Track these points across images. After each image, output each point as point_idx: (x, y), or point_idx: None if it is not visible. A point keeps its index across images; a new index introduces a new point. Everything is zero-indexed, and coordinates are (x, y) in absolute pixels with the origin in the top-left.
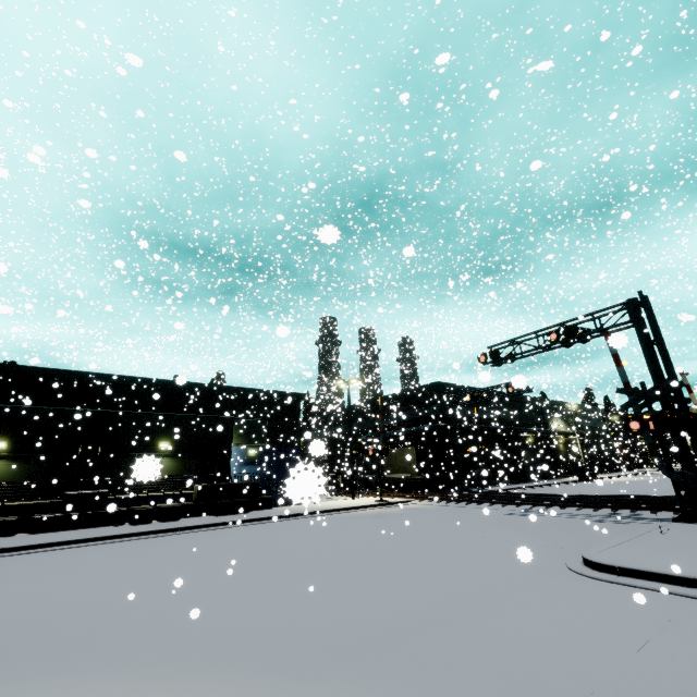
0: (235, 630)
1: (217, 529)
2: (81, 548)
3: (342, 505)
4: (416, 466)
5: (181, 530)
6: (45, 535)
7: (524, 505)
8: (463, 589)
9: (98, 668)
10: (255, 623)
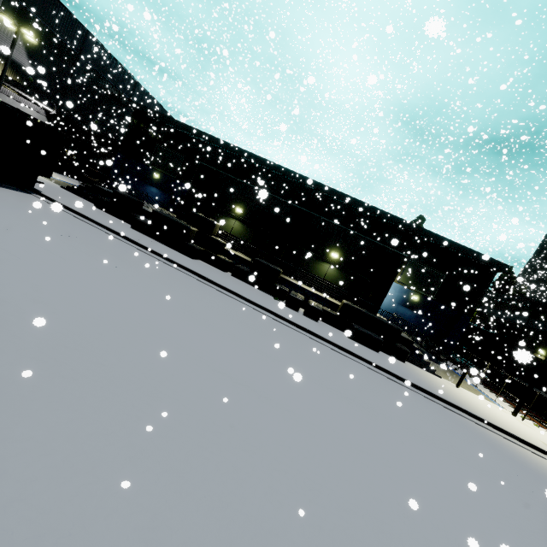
0: None
1: (335, 351)
2: (236, 302)
3: (493, 418)
4: None
5: (307, 332)
6: (236, 280)
7: None
8: None
9: None
10: None
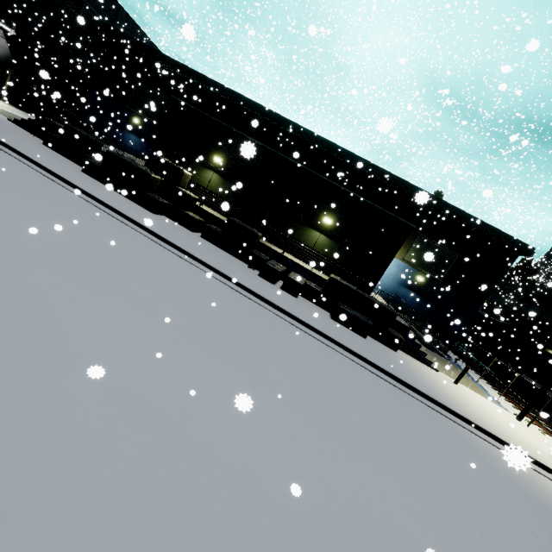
0: None
1: (308, 334)
2: (189, 265)
3: (495, 425)
4: None
5: (276, 309)
6: (203, 242)
7: None
8: None
9: None
10: None
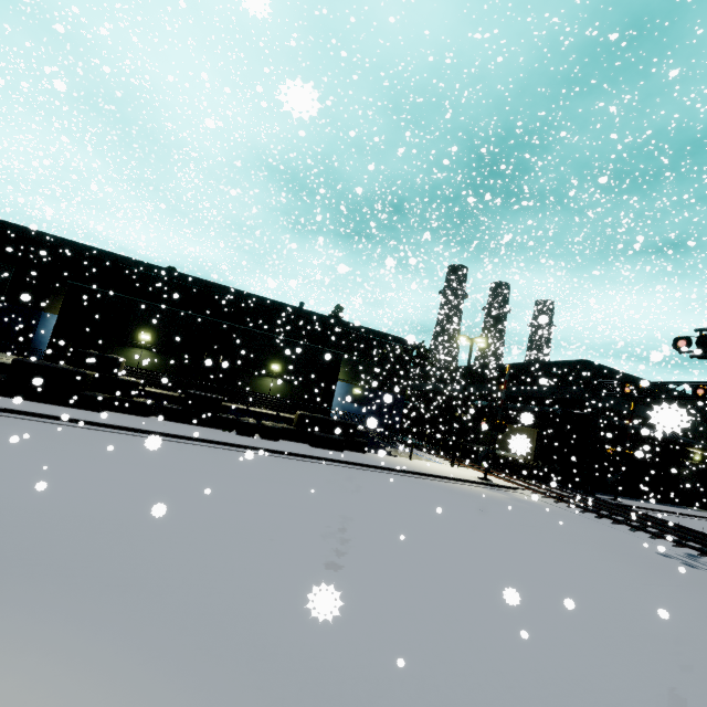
0: (286, 638)
1: (309, 462)
2: (190, 445)
3: (439, 472)
4: (533, 451)
5: (276, 453)
6: (169, 423)
7: (687, 548)
8: (624, 702)
9: (120, 636)
10: (312, 636)
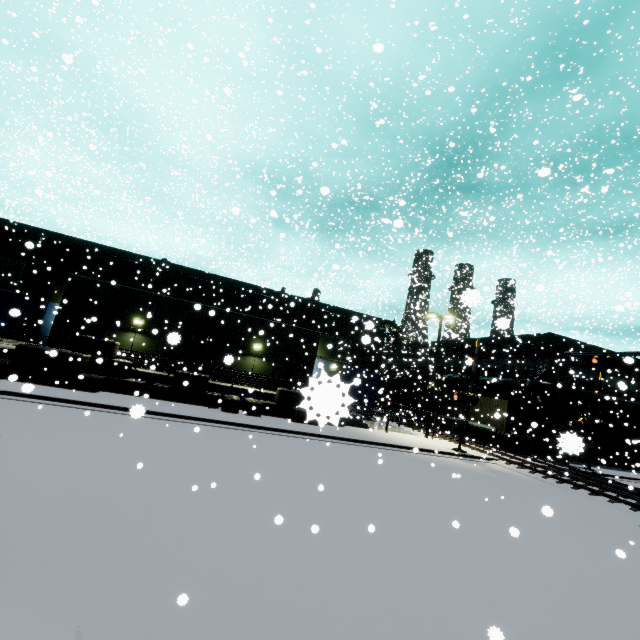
0: None
1: (289, 437)
2: (177, 423)
3: (414, 444)
4: (505, 422)
5: (258, 429)
6: (159, 402)
7: None
8: None
9: None
10: None
